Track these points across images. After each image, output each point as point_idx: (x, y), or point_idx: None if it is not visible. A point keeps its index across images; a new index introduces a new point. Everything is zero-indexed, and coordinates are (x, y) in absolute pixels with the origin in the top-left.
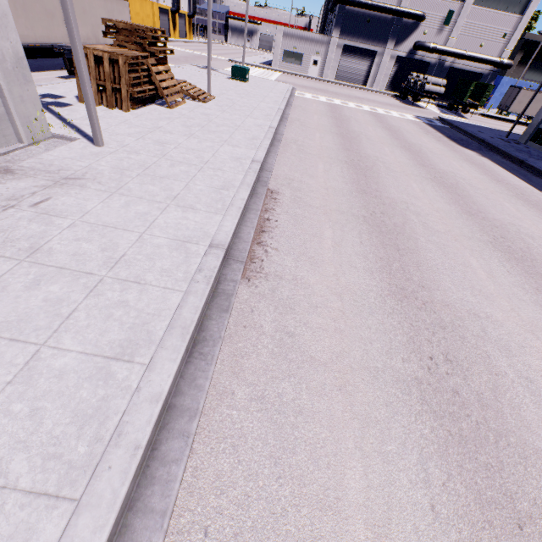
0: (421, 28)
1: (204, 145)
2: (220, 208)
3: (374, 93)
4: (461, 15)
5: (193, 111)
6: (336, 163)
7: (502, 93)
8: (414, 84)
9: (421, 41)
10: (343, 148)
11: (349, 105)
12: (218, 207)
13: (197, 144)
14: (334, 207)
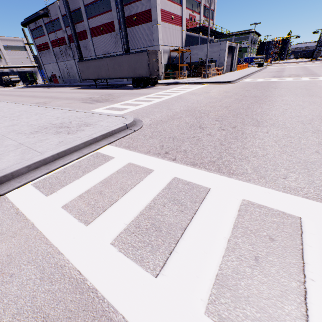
0: None
1: None
2: None
3: None
4: (4, 54)
5: None
6: None
7: None
8: (7, 80)
9: None
10: None
11: None
12: None
13: None
14: None
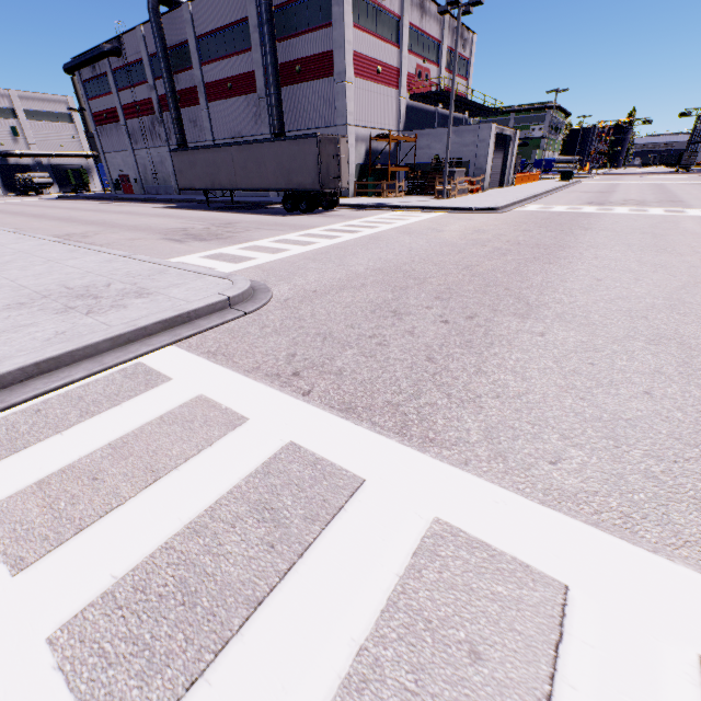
0: None
1: None
2: None
3: None
4: (24, 128)
5: None
6: None
7: None
8: (25, 182)
9: (5, 151)
10: None
11: None
12: None
13: None
14: None
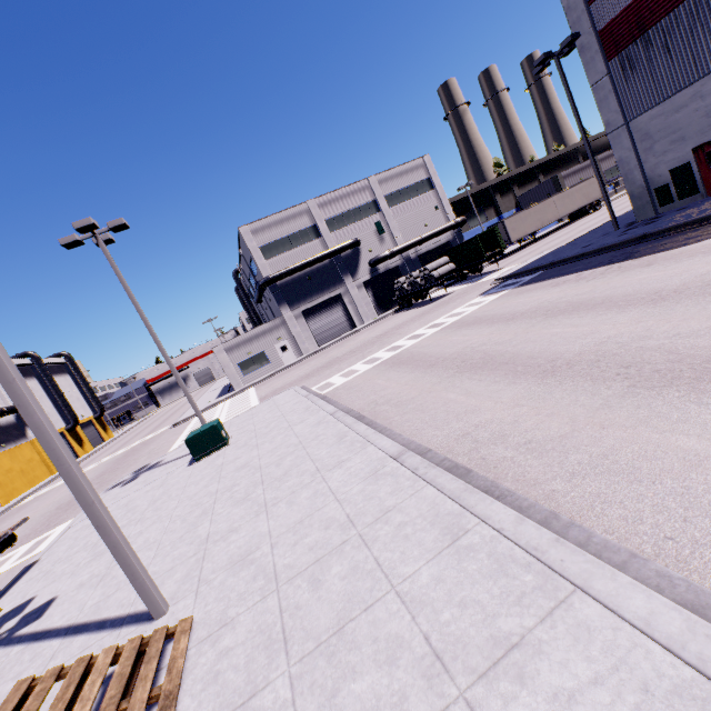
0: (363, 250)
1: None
2: None
3: (376, 324)
4: (388, 220)
5: None
6: None
7: None
8: (411, 285)
9: (374, 257)
10: None
11: (405, 345)
12: None
13: None
14: None
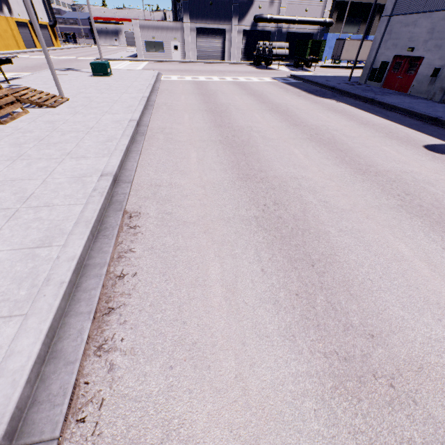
0: (256, 3)
1: (34, 167)
2: (23, 298)
3: (233, 65)
4: None
5: (35, 121)
6: (210, 146)
7: (330, 47)
8: (263, 51)
9: (259, 14)
10: (215, 125)
11: (213, 79)
12: (20, 297)
13: (24, 169)
14: (217, 213)
